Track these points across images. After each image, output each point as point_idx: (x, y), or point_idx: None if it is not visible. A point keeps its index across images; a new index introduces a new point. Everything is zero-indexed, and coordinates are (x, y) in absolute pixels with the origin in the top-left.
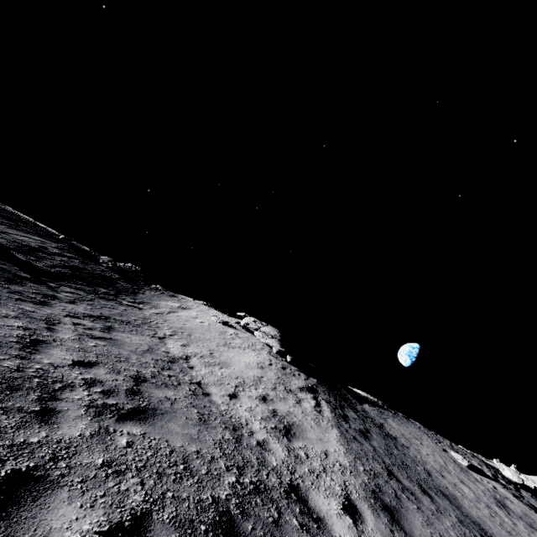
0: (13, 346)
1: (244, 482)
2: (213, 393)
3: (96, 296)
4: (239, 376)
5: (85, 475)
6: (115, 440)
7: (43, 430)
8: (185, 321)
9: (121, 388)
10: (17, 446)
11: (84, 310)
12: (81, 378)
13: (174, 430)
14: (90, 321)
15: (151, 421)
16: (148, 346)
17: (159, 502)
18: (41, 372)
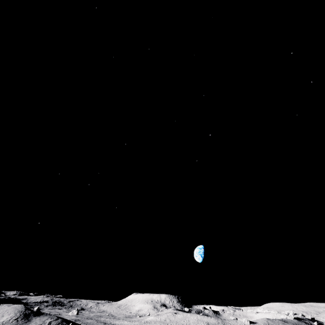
0: None
1: None
2: None
3: None
4: (0, 322)
5: None
6: None
7: None
8: None
9: None
10: None
11: None
12: None
13: None
14: None
15: None
16: None
17: None
18: None
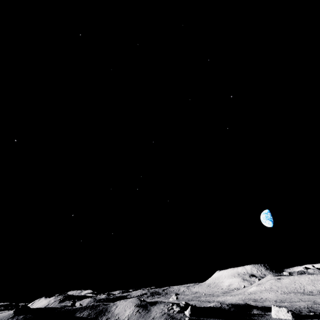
0: None
1: None
2: None
3: (103, 316)
4: (125, 316)
5: None
6: None
7: None
8: (117, 310)
9: None
10: None
11: (104, 319)
12: None
13: None
14: None
15: None
16: (113, 319)
17: None
18: None
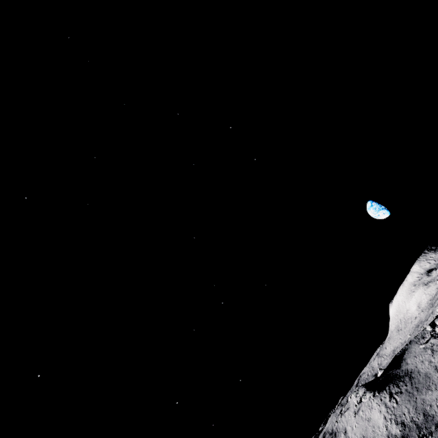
0: None
1: None
2: None
3: None
4: (383, 425)
5: None
6: None
7: None
8: (355, 435)
9: None
10: None
11: None
12: None
13: None
14: None
15: None
16: None
17: None
18: None
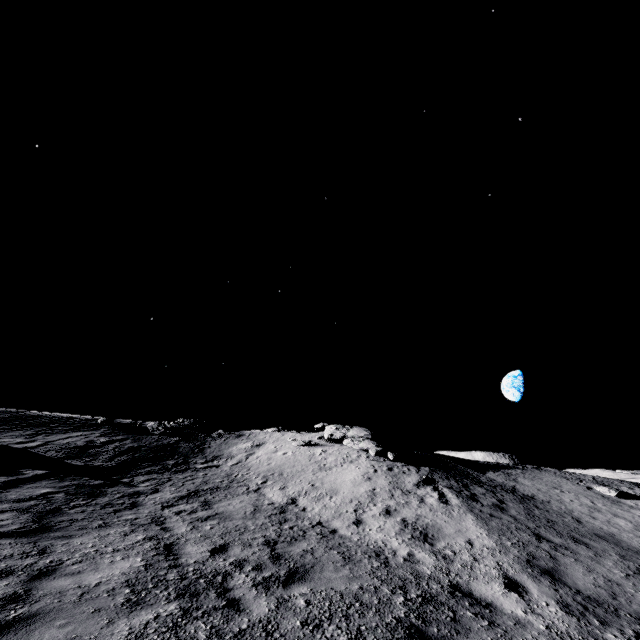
0: (158, 559)
1: (412, 598)
2: (338, 527)
3: (170, 473)
4: (352, 498)
5: (297, 637)
6: (296, 604)
7: (243, 617)
8: (267, 460)
9: (263, 558)
10: (239, 635)
11: (171, 494)
12: (229, 564)
13: (331, 576)
14: (185, 504)
15: (308, 577)
16: (252, 506)
17: (359, 636)
18: (198, 572)
